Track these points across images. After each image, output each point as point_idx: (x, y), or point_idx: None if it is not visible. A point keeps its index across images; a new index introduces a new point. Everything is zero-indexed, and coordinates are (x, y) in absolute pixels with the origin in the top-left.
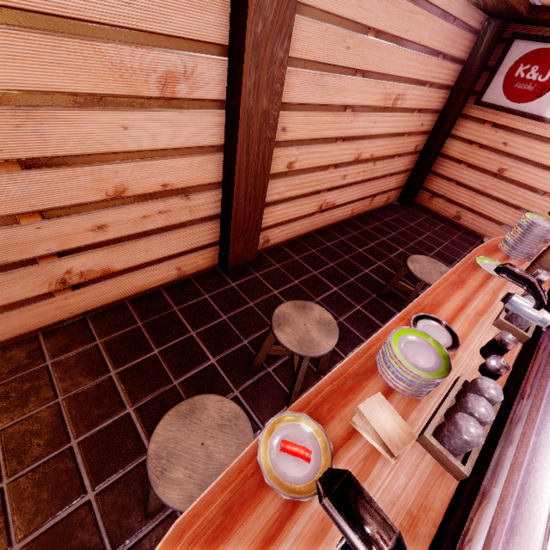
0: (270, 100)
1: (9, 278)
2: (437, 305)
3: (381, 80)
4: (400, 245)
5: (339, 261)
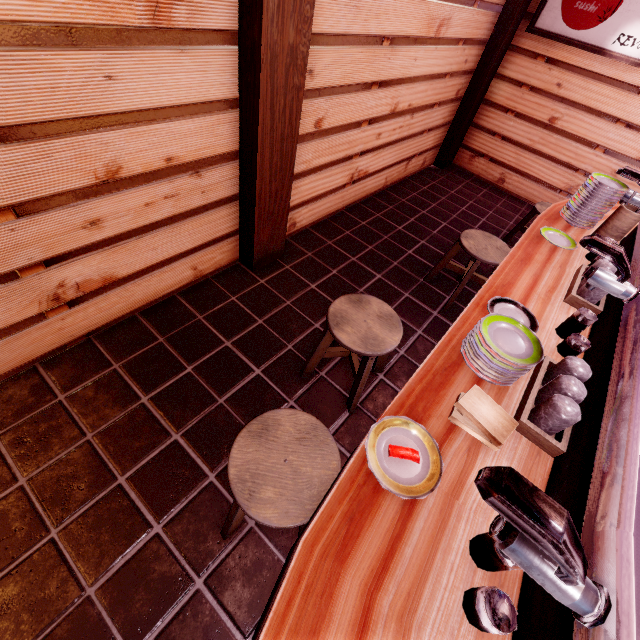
0: (297, 29)
1: None
2: (509, 286)
3: None
4: (443, 218)
5: (378, 243)
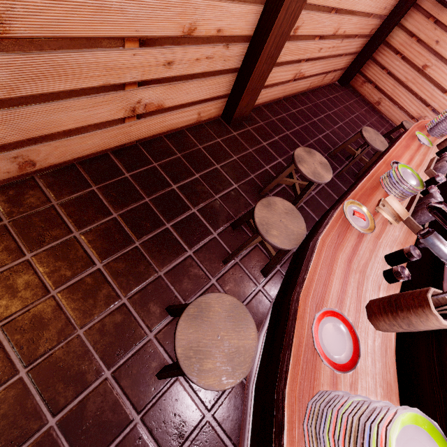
0: None
1: (104, 100)
2: (399, 158)
3: None
4: (340, 120)
5: (302, 126)
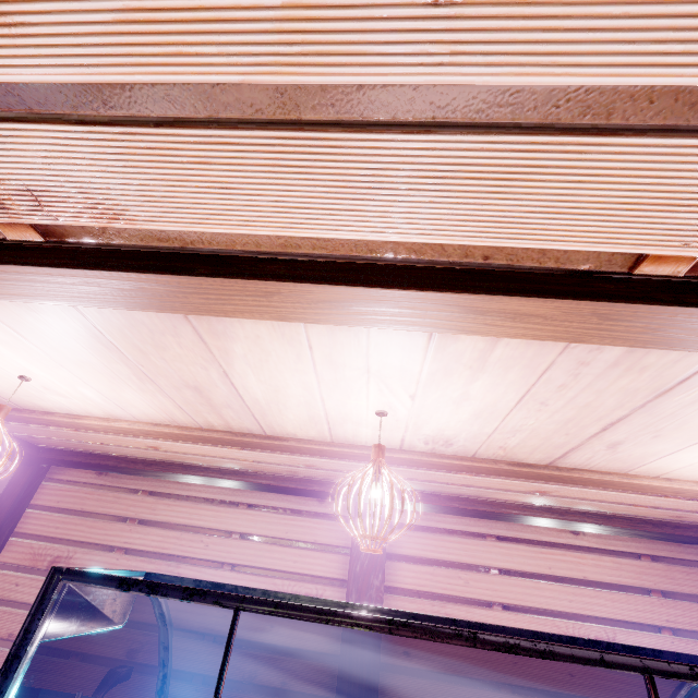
0: None
1: None
2: None
3: (541, 615)
4: None
5: None
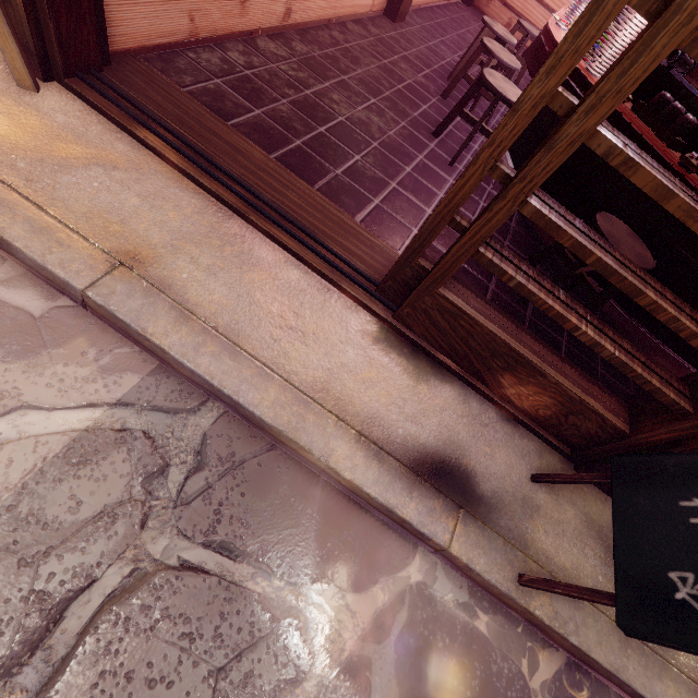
0: None
1: None
2: None
3: None
4: None
5: (452, 36)
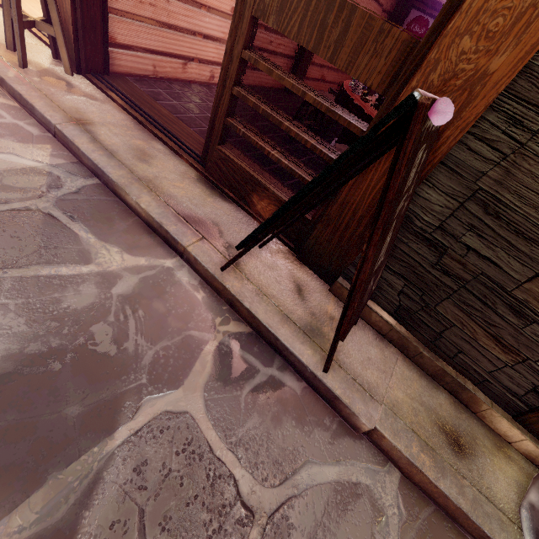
0: None
1: None
2: None
3: None
4: None
5: None
